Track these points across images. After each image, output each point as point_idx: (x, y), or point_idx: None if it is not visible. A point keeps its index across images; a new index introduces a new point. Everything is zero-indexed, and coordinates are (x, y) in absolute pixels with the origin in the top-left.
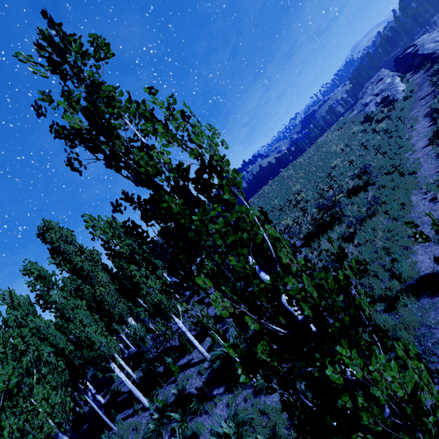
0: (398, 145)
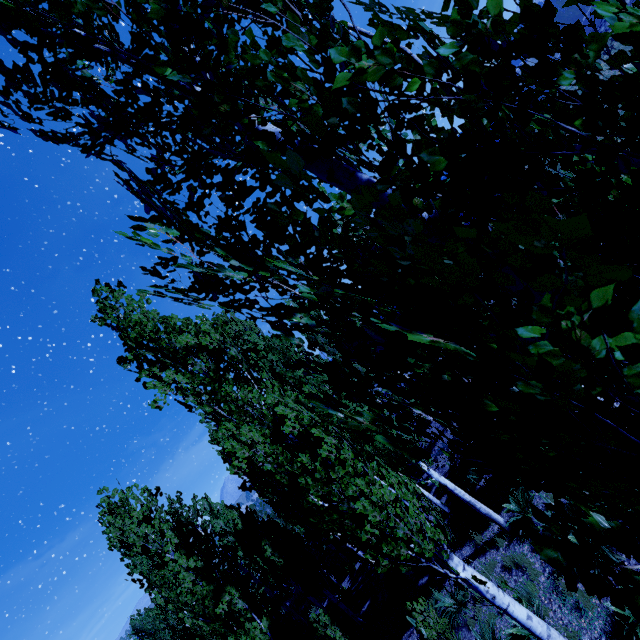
0: None
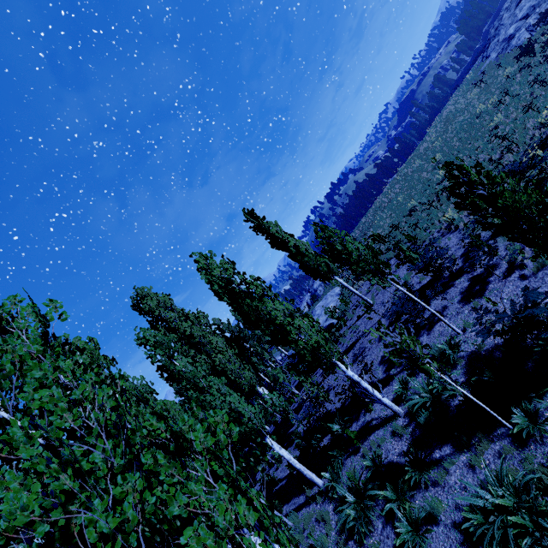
0: None
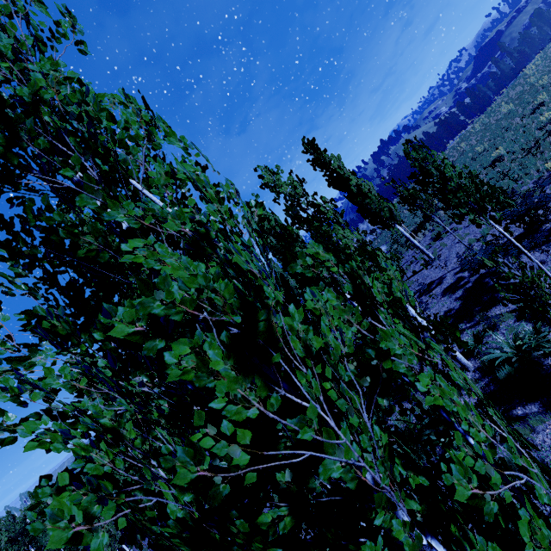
0: None
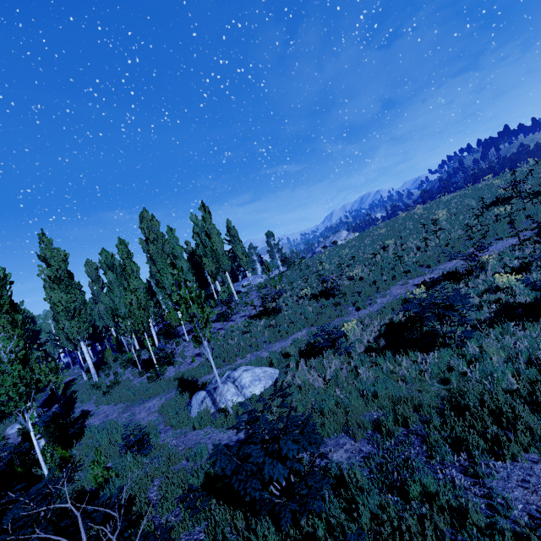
0: (438, 261)
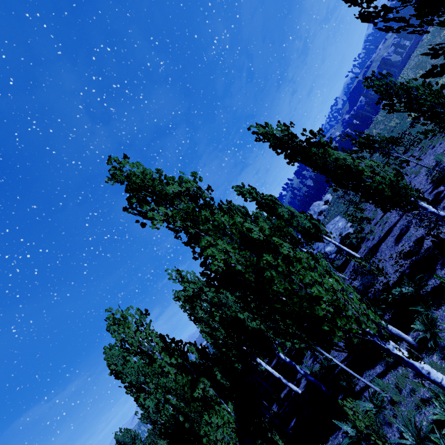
0: None
